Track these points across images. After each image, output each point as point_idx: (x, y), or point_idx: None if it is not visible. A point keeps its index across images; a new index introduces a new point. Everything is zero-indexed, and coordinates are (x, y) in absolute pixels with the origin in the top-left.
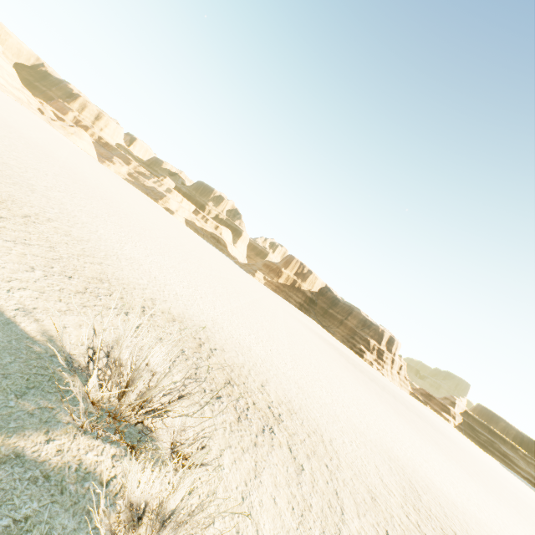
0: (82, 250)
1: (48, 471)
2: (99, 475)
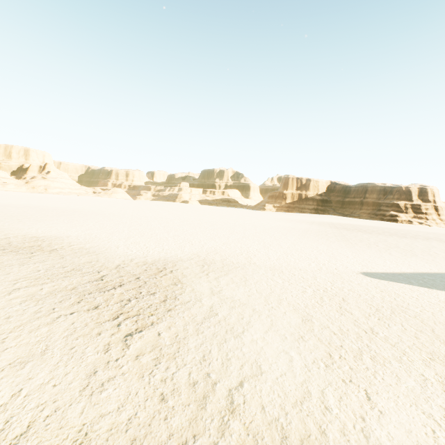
0: None
1: None
2: None
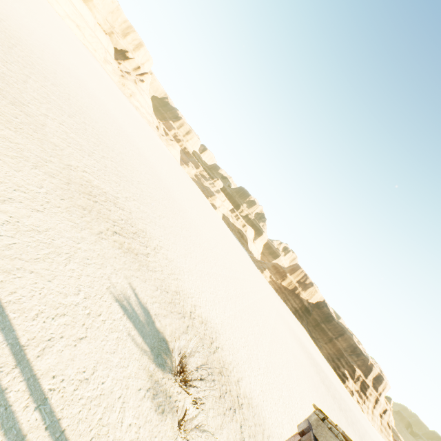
0: (171, 269)
1: (163, 389)
2: (173, 397)
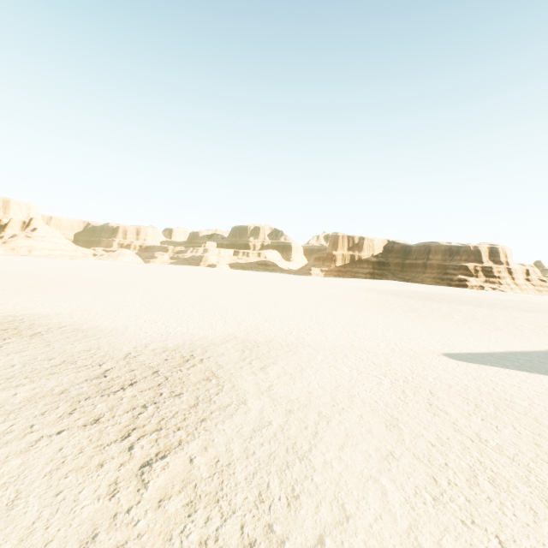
0: None
1: None
2: None
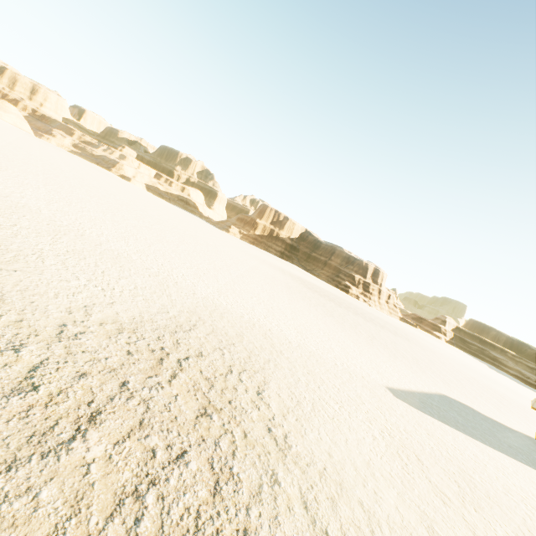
0: None
1: None
2: None
